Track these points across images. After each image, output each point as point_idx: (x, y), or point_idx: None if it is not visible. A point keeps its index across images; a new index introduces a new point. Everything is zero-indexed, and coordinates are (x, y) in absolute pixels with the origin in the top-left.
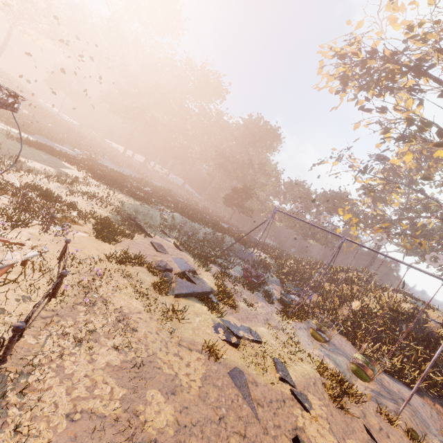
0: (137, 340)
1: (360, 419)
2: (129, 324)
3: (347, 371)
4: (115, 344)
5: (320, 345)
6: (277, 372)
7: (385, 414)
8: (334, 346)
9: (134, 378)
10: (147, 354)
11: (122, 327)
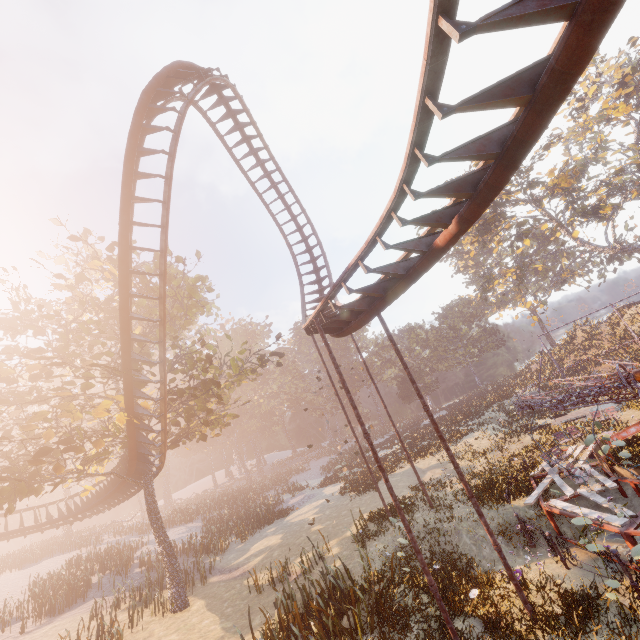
0: None
1: None
2: None
3: None
4: None
5: None
6: None
7: None
8: None
9: None
10: None
11: None
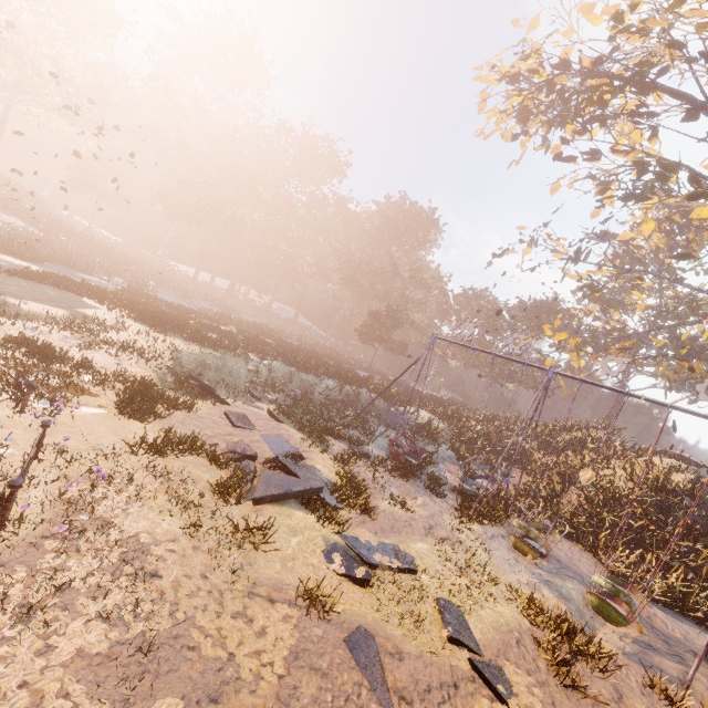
0: (156, 596)
1: (611, 706)
2: (147, 566)
3: (584, 608)
4: (107, 608)
5: (533, 564)
6: (444, 626)
7: (661, 689)
8: (559, 563)
9: (131, 677)
10: (174, 621)
11: (131, 572)
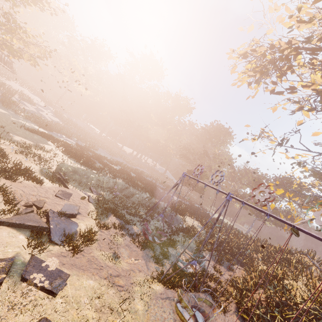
0: None
1: None
2: None
3: None
4: None
5: None
6: None
7: None
8: None
9: None
10: None
11: None
